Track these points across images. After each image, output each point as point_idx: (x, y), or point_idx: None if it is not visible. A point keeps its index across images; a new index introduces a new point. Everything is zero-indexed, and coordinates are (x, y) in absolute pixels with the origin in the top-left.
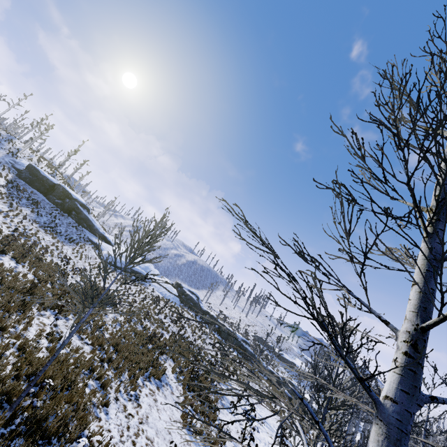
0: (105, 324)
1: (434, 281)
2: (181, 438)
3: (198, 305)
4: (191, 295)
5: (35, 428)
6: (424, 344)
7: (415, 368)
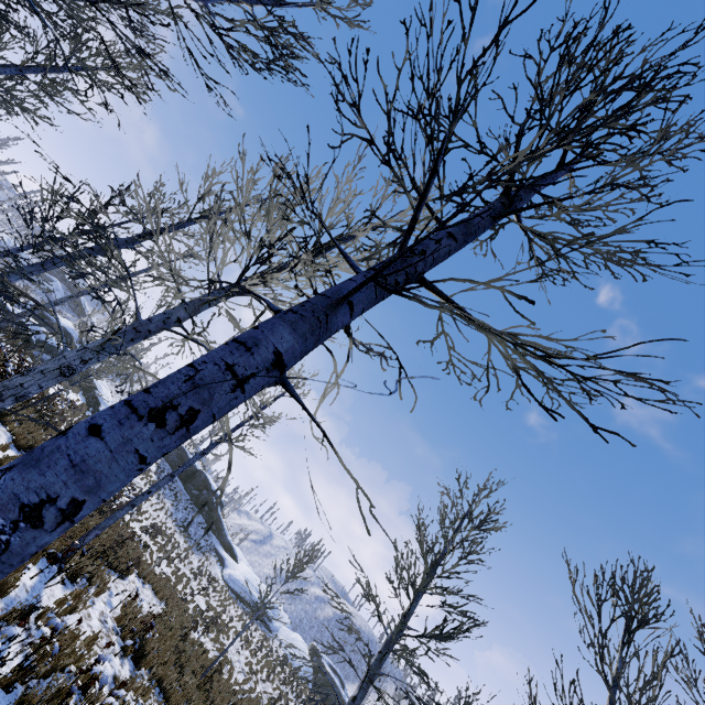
0: (232, 663)
1: (420, 592)
2: None
3: (340, 698)
4: (333, 675)
5: (212, 698)
6: (408, 615)
7: (402, 623)
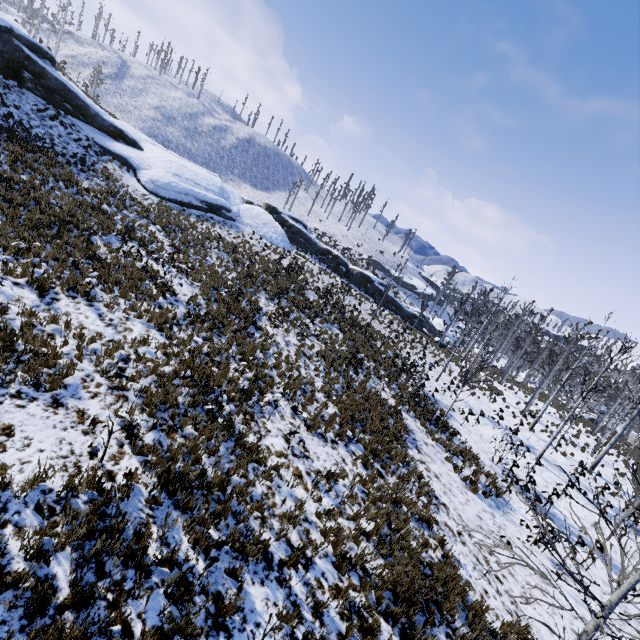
0: (298, 371)
1: None
2: (486, 514)
3: (311, 242)
4: (298, 227)
5: None
6: None
7: None
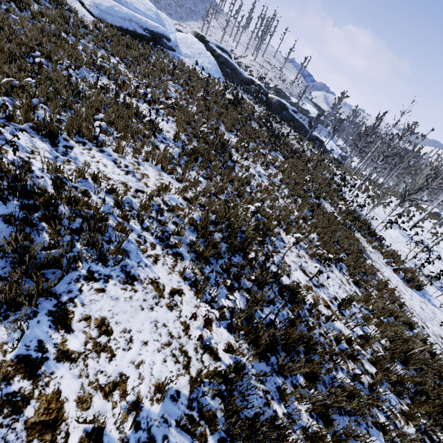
0: (277, 201)
1: None
2: (423, 304)
3: (237, 72)
4: (225, 56)
5: None
6: None
7: None
